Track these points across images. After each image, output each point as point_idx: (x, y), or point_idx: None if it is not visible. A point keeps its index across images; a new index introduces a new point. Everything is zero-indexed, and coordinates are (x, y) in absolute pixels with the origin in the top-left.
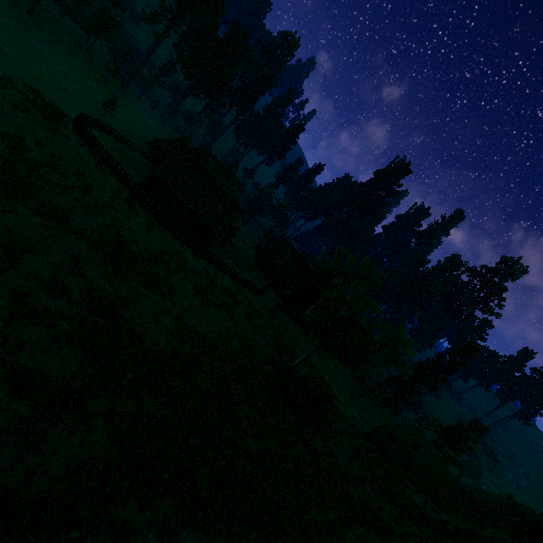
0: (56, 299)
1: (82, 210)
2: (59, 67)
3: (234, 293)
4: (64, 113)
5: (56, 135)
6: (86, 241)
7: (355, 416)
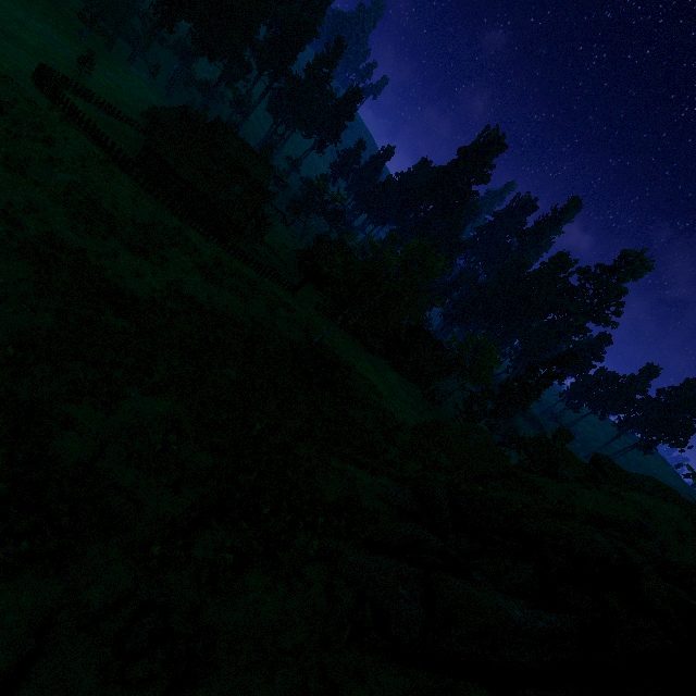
0: (6, 226)
1: (42, 162)
2: (13, 14)
3: (255, 282)
4: (17, 63)
5: (3, 79)
6: (49, 194)
7: (409, 420)
